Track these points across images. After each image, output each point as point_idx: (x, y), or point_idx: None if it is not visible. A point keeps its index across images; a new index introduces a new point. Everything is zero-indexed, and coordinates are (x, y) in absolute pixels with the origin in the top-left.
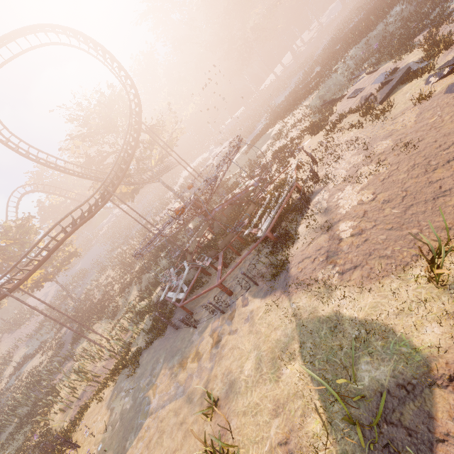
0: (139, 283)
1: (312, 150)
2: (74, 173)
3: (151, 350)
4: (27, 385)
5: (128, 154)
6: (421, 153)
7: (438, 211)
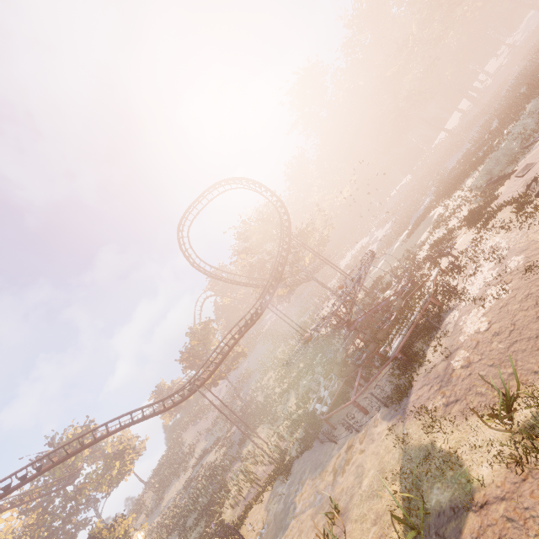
0: (296, 389)
1: (461, 251)
2: (240, 283)
3: (301, 461)
4: (206, 478)
5: (280, 265)
6: (537, 281)
7: (535, 351)
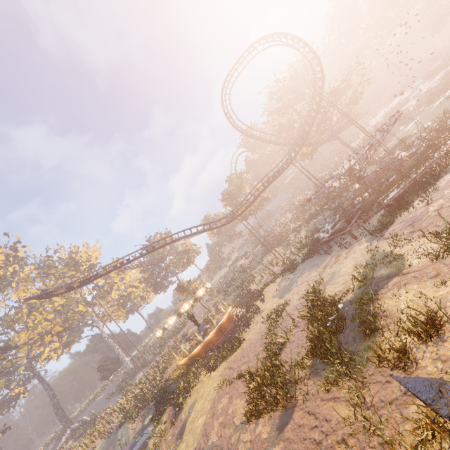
0: (307, 226)
1: None
2: (270, 142)
3: (304, 264)
4: (239, 271)
5: (308, 125)
6: None
7: None
